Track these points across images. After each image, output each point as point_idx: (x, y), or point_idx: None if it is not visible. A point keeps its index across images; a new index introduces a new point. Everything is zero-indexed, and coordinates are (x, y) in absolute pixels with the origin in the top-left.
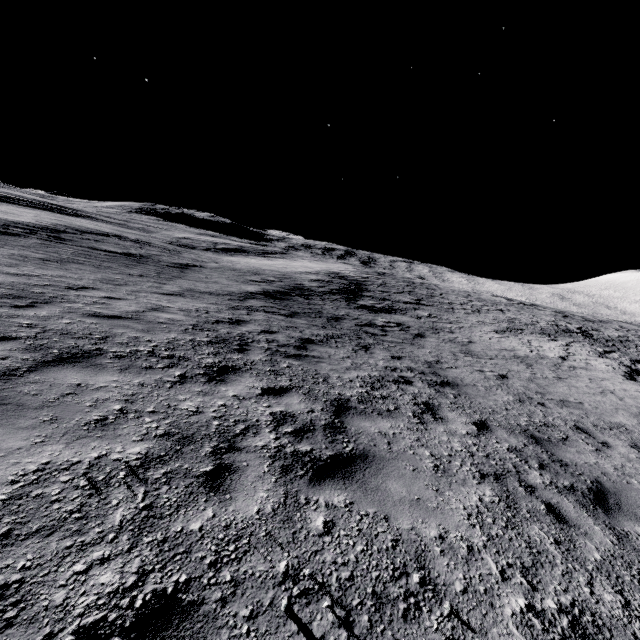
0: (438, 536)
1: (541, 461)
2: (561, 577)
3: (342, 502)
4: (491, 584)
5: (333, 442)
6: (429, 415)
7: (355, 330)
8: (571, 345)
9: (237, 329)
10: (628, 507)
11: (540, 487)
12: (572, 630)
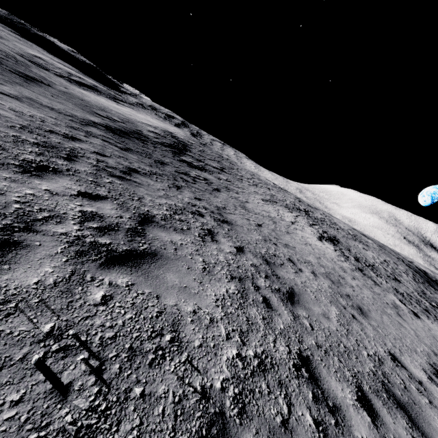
0: (192, 311)
1: (267, 274)
2: (260, 337)
3: (125, 283)
4: (219, 341)
5: (131, 241)
6: (209, 237)
7: (174, 174)
8: (298, 217)
9: (70, 143)
10: (303, 302)
11: (263, 288)
12: (258, 367)
